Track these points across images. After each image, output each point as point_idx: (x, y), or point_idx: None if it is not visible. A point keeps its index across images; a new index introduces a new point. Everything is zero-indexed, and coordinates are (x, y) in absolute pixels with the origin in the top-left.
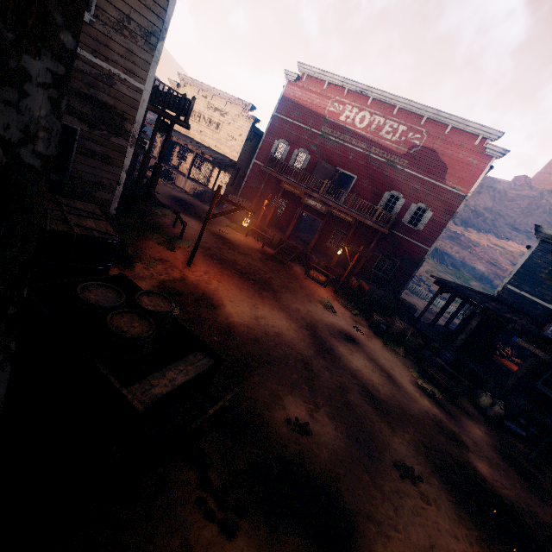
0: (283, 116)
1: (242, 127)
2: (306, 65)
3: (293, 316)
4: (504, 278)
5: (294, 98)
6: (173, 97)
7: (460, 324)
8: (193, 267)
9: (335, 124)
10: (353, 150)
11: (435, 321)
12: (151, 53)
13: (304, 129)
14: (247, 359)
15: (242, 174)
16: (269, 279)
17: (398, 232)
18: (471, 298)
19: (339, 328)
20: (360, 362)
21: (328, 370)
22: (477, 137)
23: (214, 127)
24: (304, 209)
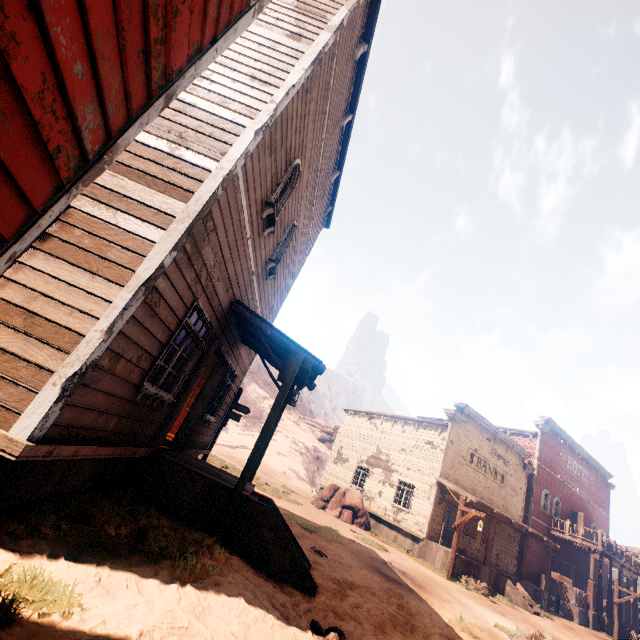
0: (542, 463)
1: (522, 478)
2: (553, 421)
3: None
4: None
5: (546, 447)
6: None
7: None
8: None
9: (566, 471)
10: (575, 493)
11: None
12: None
13: (554, 477)
14: None
15: None
16: None
17: None
18: None
19: None
20: None
21: None
22: (604, 477)
23: (499, 479)
24: (564, 558)
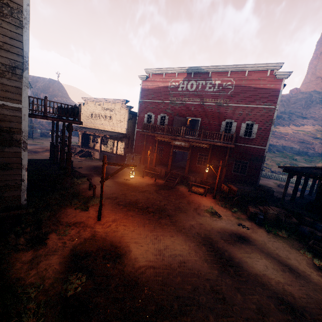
0: (145, 99)
1: (124, 113)
2: (149, 69)
3: (190, 235)
4: (313, 148)
5: (148, 88)
6: (70, 109)
7: (317, 196)
8: (103, 220)
9: (176, 94)
10: (192, 104)
11: (293, 197)
12: (19, 80)
13: (160, 103)
14: (157, 318)
15: (132, 139)
16: (164, 205)
17: (239, 143)
18: (319, 175)
19: (228, 230)
20: (260, 263)
21: (238, 290)
22: (267, 71)
23: (108, 119)
24: (175, 148)
